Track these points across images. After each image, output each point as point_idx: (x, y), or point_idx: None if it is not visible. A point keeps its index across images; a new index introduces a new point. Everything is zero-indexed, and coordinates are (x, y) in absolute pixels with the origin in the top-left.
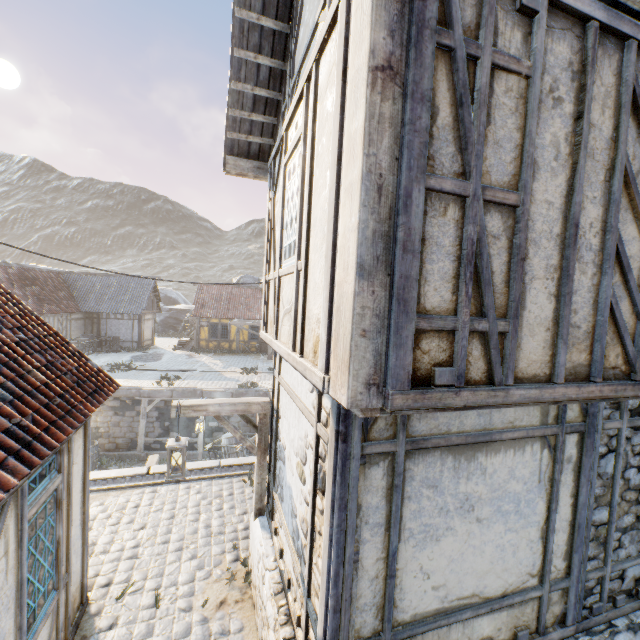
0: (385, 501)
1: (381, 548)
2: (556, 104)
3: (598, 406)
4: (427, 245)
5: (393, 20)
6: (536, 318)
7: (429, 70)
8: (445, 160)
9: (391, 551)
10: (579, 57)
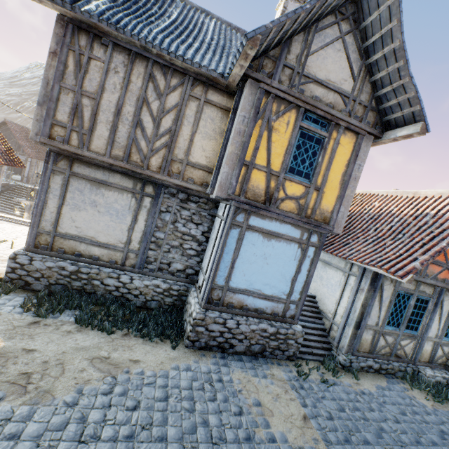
0: (60, 189)
1: (57, 204)
2: (116, 73)
3: (162, 191)
4: (61, 102)
5: (58, 41)
6: (101, 135)
7: (65, 56)
8: (70, 80)
9: (59, 205)
10: (128, 61)
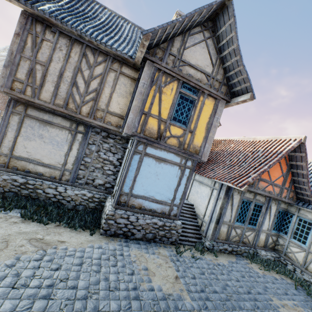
0: (17, 125)
1: (14, 135)
2: (61, 50)
3: (90, 130)
4: (20, 66)
5: (21, 27)
6: (48, 89)
7: (25, 36)
8: (28, 53)
9: (15, 136)
10: (69, 43)
